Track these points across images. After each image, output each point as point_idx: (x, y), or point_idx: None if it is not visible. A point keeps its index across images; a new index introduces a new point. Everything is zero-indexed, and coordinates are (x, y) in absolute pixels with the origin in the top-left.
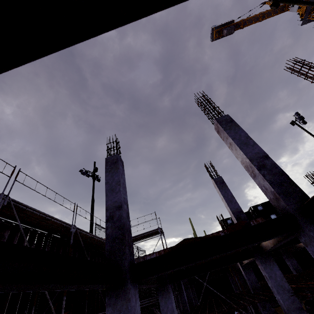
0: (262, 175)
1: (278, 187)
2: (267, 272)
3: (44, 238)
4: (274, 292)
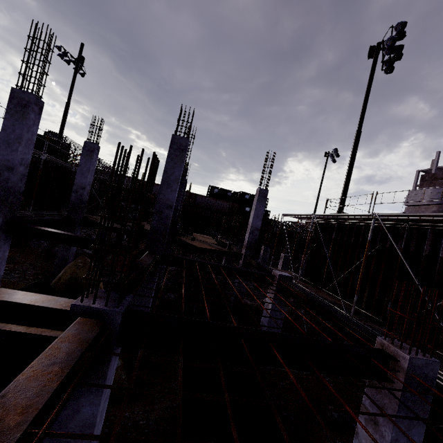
0: None
1: None
2: None
3: None
4: None
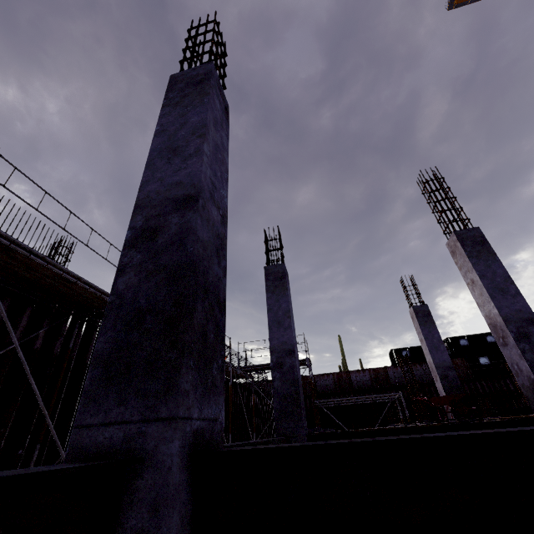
0: (521, 351)
1: None
2: None
3: None
4: None
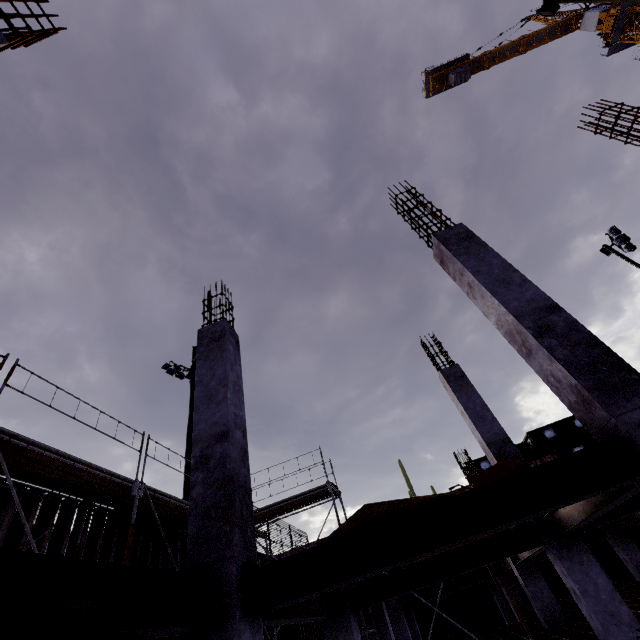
0: (547, 350)
1: (587, 374)
2: (575, 580)
3: (76, 511)
4: (595, 628)
